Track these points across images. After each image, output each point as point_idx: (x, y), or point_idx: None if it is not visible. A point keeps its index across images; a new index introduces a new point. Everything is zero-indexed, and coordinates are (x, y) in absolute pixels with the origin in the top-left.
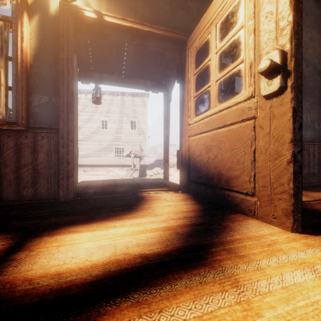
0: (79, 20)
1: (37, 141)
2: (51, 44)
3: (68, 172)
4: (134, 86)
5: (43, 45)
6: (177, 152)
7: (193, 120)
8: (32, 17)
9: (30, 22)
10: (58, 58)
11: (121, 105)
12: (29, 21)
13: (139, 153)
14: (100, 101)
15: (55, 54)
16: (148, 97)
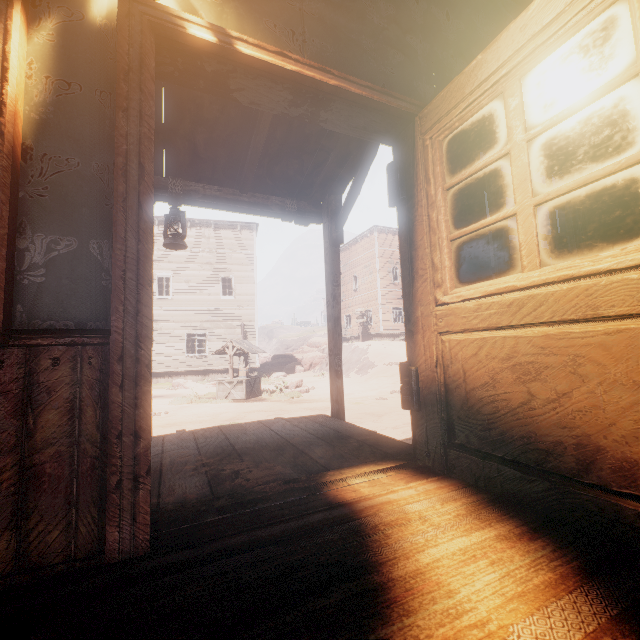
0: (172, 44)
1: (38, 374)
2: (90, 97)
3: (136, 464)
4: (260, 209)
5: (66, 97)
6: (403, 367)
7: (457, 295)
8: (38, 22)
9: (30, 33)
10: (110, 134)
11: (200, 245)
12: (28, 30)
13: (245, 346)
14: (184, 243)
15: (103, 123)
16: (256, 230)
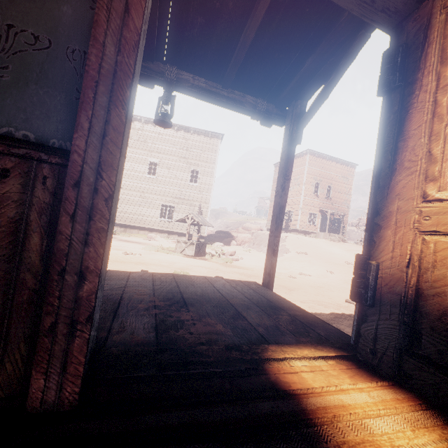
0: None
1: None
2: None
3: (76, 308)
4: (235, 104)
5: None
6: (361, 259)
7: None
8: None
9: None
10: None
11: (181, 144)
12: None
13: (200, 220)
14: (170, 121)
15: None
16: (221, 139)
